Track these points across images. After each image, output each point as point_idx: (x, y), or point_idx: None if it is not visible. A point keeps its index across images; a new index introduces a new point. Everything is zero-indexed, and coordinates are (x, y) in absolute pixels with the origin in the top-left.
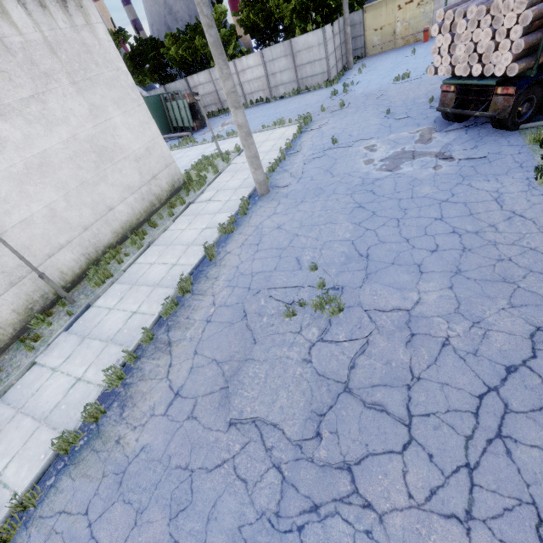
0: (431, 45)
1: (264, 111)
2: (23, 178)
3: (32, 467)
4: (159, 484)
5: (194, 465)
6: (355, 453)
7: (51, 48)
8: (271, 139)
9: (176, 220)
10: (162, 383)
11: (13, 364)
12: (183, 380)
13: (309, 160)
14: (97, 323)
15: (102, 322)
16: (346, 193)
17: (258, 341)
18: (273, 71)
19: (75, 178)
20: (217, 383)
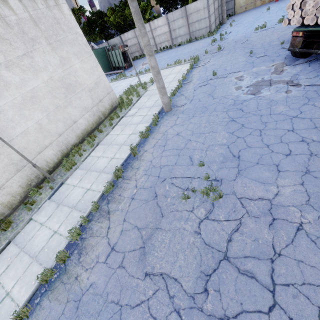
0: (281, 3)
1: (168, 54)
2: (21, 106)
3: (27, 289)
4: (101, 312)
5: (123, 302)
6: (233, 309)
7: (34, 22)
8: (173, 73)
9: (114, 128)
10: (103, 240)
11: (20, 218)
12: (116, 239)
13: (197, 87)
14: (66, 195)
15: (69, 195)
16: (223, 110)
17: (164, 215)
18: (174, 28)
19: (52, 104)
20: (138, 244)
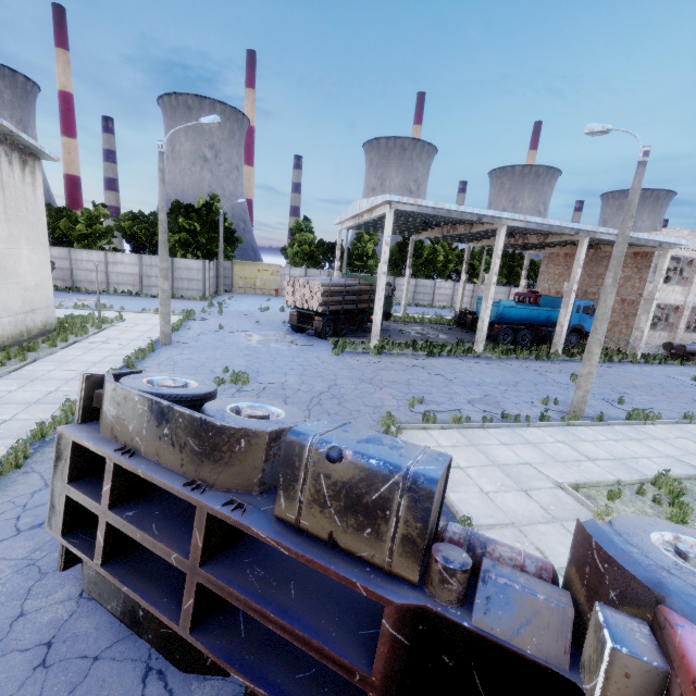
0: (281, 299)
1: (136, 301)
2: None
3: None
4: None
5: None
6: None
7: (2, 186)
8: (157, 319)
9: (63, 350)
10: None
11: None
12: None
13: (202, 334)
14: None
15: (7, 397)
16: (237, 350)
17: None
18: (149, 274)
19: None
20: None
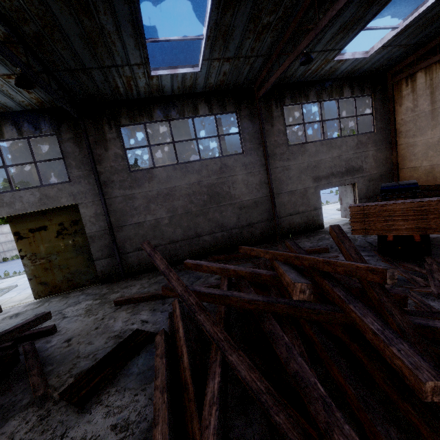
0: None
1: None
2: None
3: None
4: None
5: None
6: None
7: None
8: None
9: None
10: None
11: None
12: None
13: None
14: None
15: None
16: None
17: None
18: None
19: None
20: None
